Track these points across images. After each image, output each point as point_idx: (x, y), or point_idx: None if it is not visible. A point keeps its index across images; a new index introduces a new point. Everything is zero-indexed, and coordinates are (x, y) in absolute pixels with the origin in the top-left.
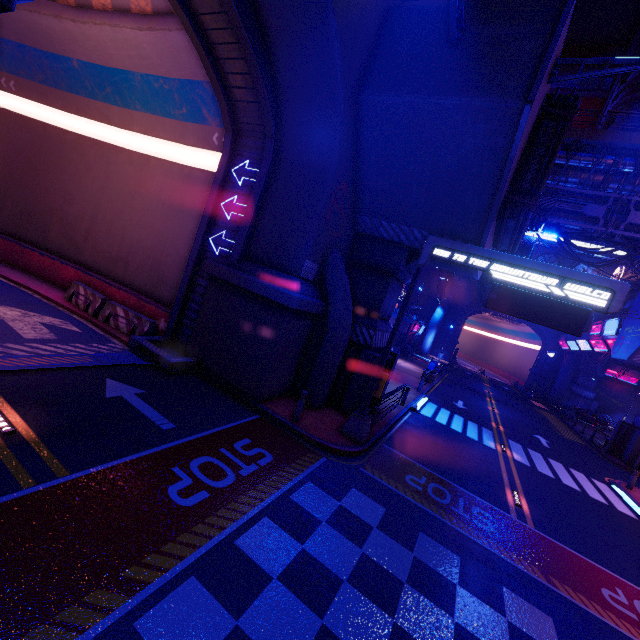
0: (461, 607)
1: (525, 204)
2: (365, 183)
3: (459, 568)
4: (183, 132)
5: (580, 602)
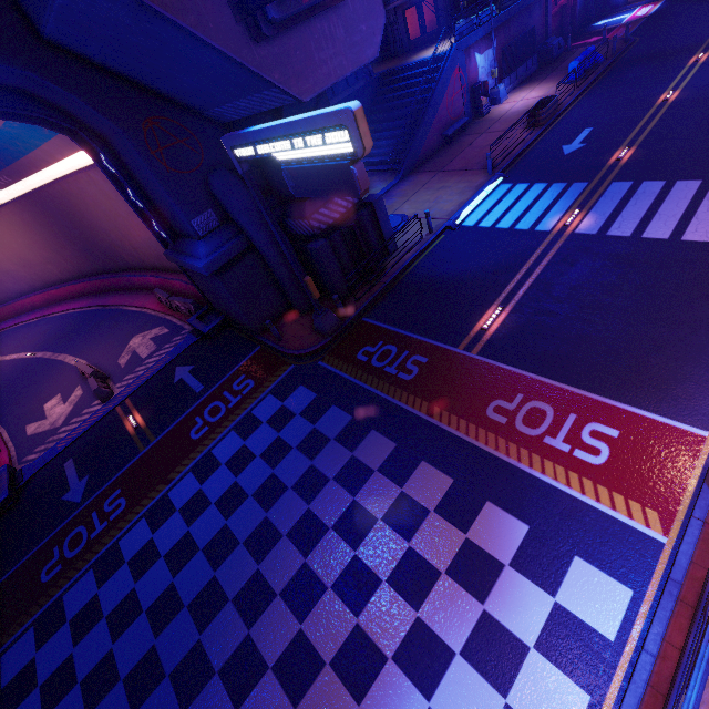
0: (323, 454)
1: None
2: (161, 92)
3: (344, 426)
4: (67, 143)
5: (445, 423)
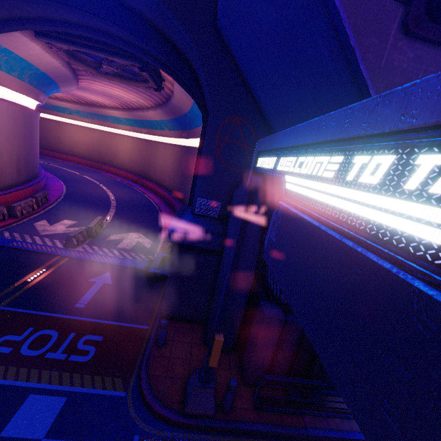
0: None
1: None
2: (262, 106)
3: None
4: None
5: None
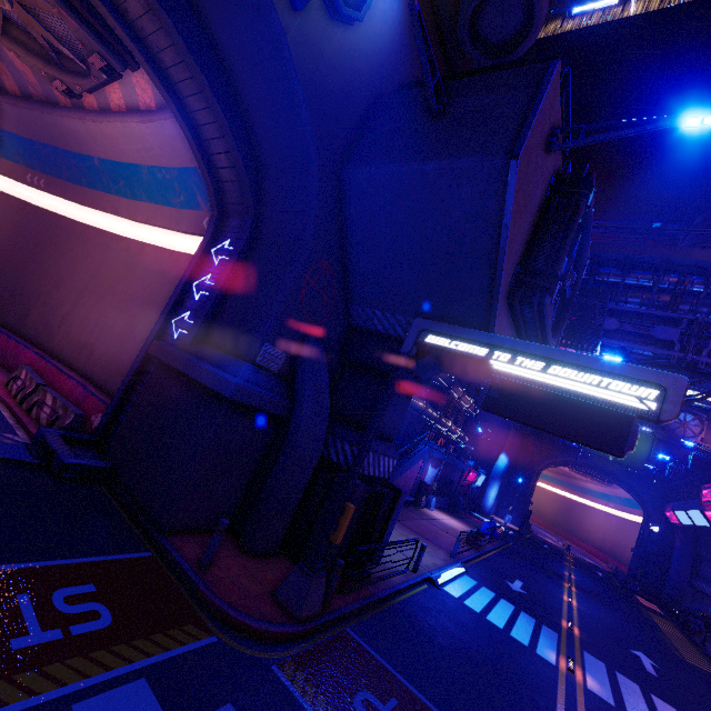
0: None
1: (541, 287)
2: (354, 266)
3: None
4: (179, 219)
5: None
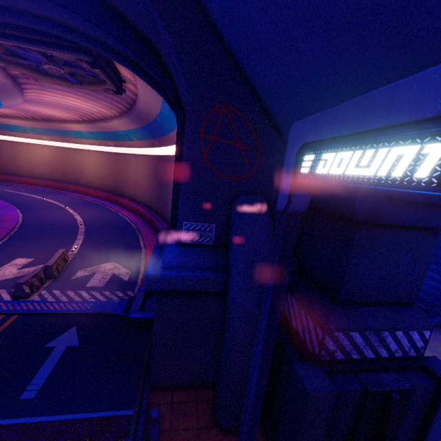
0: None
1: None
2: (259, 87)
3: None
4: None
5: None
